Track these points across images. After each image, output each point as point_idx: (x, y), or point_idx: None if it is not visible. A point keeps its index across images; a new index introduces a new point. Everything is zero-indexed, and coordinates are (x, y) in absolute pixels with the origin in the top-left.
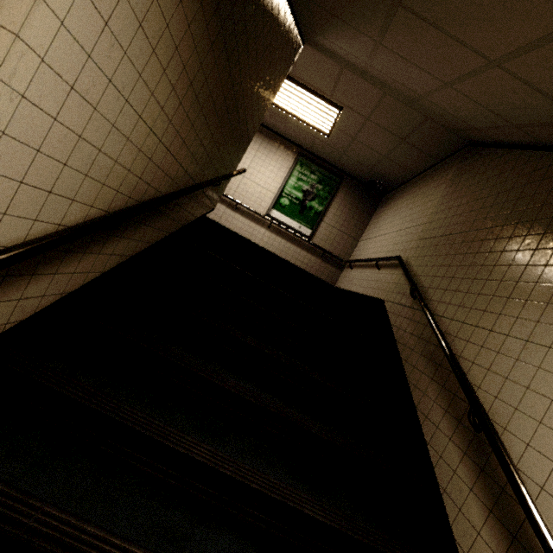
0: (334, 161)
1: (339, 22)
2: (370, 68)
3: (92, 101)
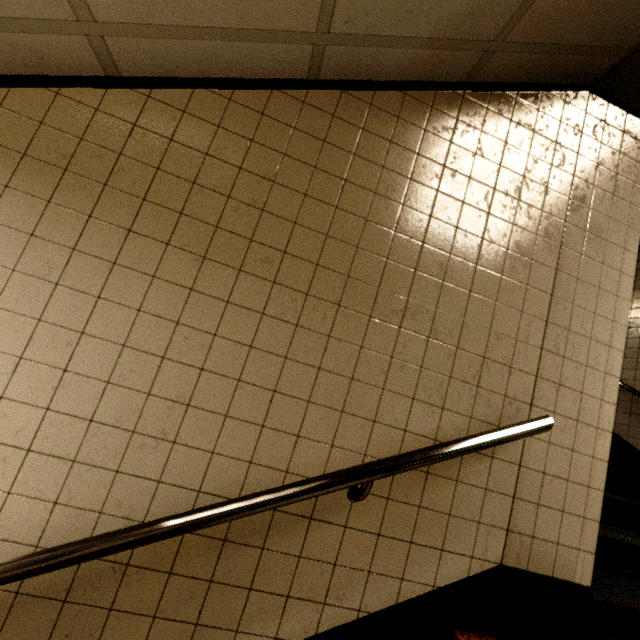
0: None
1: None
2: None
3: None
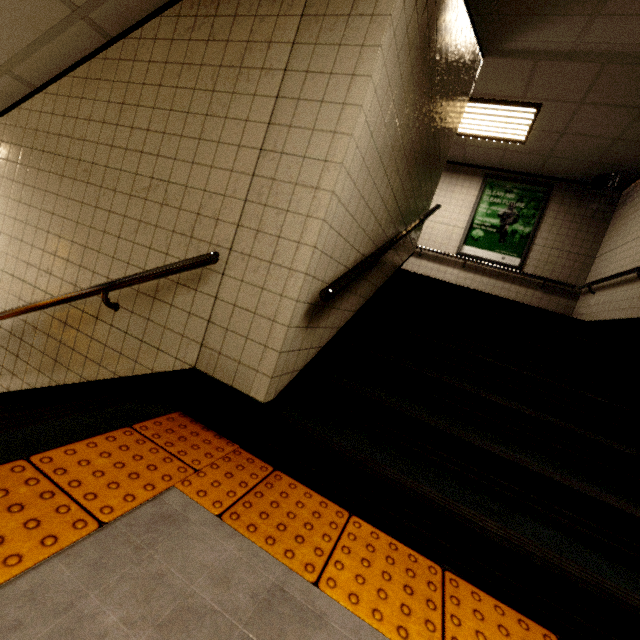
0: (536, 169)
1: (537, 18)
2: (579, 46)
3: (368, 167)
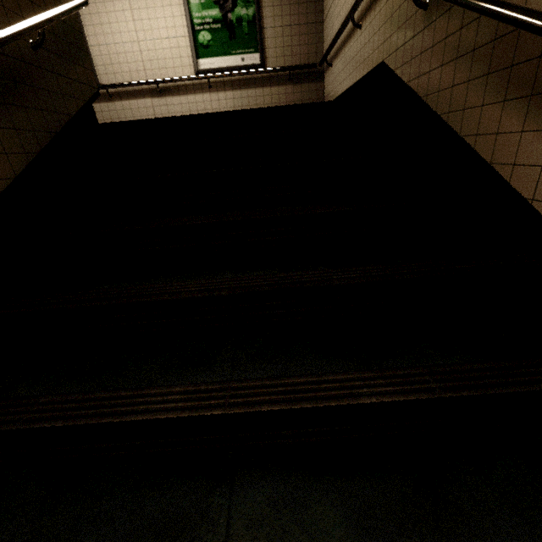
0: None
1: None
2: None
3: None
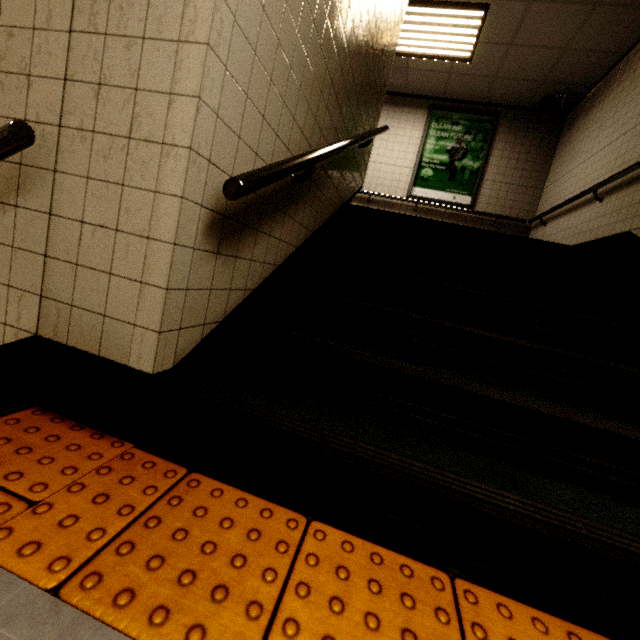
0: (482, 95)
1: None
2: None
3: None
